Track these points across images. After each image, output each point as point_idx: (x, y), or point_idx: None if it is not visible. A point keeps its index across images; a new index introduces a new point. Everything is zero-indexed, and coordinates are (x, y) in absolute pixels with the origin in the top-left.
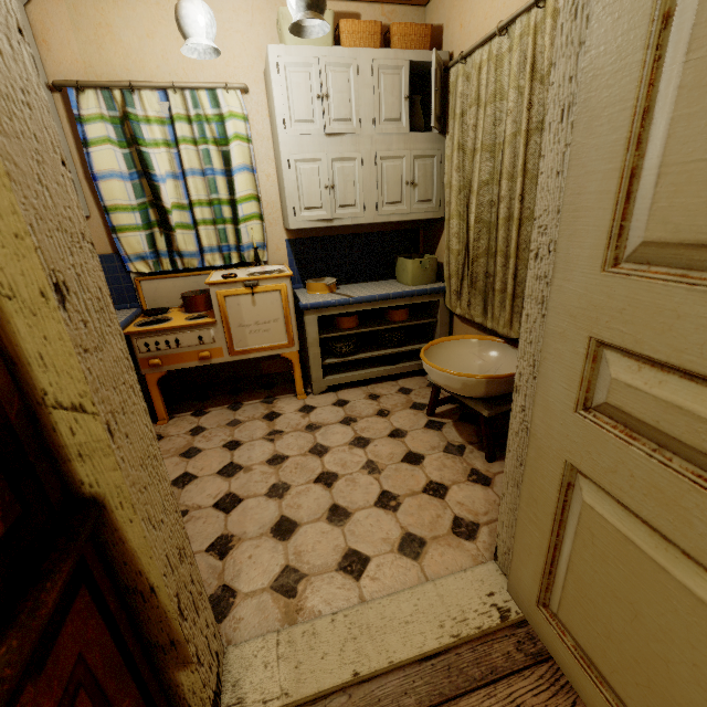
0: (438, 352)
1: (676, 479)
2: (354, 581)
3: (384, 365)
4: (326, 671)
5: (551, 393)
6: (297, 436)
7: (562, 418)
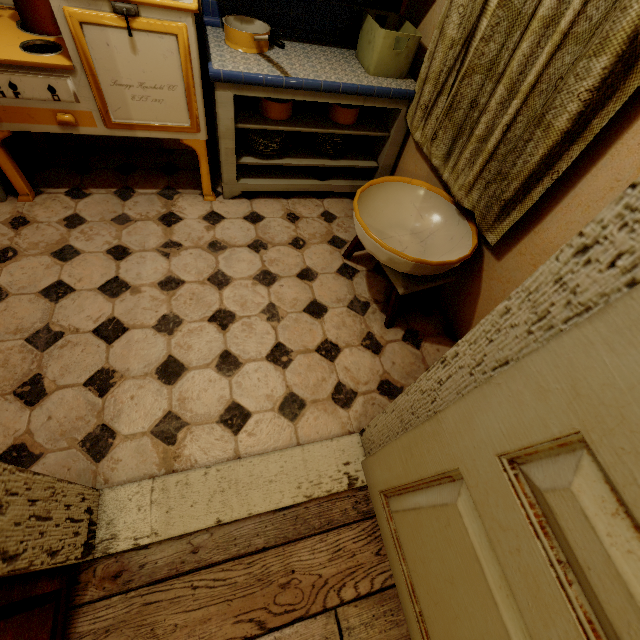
0: (375, 196)
1: (563, 604)
2: (232, 435)
3: (313, 177)
4: (193, 517)
5: (482, 417)
6: (197, 256)
7: (479, 445)
